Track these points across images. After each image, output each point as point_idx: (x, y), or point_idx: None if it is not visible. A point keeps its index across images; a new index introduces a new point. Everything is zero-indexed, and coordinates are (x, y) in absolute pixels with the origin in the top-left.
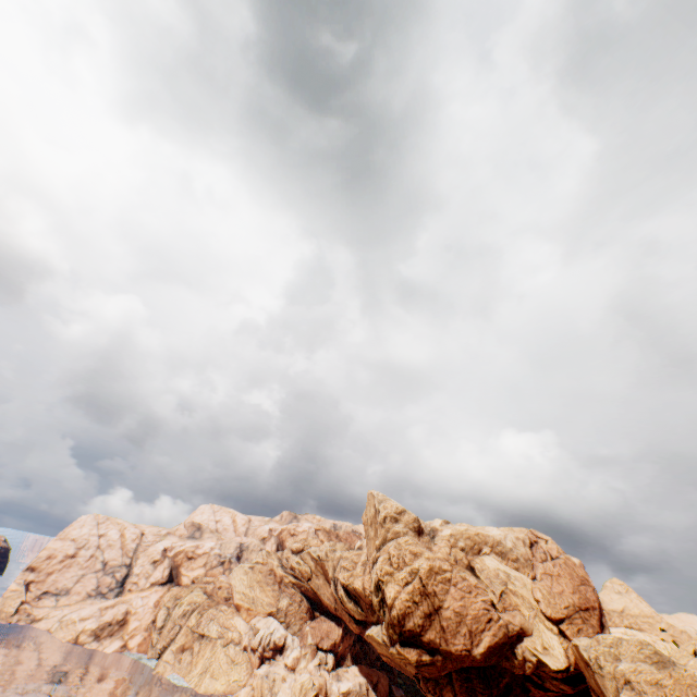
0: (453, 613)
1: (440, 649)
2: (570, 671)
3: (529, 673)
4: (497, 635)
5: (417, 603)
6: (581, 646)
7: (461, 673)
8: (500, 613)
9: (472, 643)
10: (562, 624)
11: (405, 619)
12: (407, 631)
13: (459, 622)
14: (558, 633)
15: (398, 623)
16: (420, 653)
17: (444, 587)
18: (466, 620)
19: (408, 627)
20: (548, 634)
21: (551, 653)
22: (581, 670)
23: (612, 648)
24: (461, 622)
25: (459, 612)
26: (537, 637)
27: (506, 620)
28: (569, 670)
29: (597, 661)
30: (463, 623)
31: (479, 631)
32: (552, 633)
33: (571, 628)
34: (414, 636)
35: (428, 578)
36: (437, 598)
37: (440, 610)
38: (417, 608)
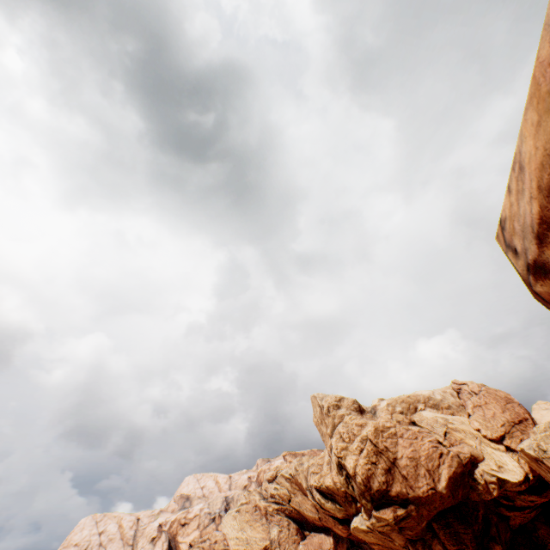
0: (408, 460)
1: (409, 498)
2: (530, 480)
3: (498, 498)
4: (452, 465)
5: (375, 463)
6: (525, 447)
7: (440, 521)
8: (448, 448)
9: (433, 480)
10: (505, 440)
11: (370, 481)
12: (376, 492)
13: (415, 466)
14: (505, 450)
15: (365, 488)
16: (394, 510)
17: (393, 441)
18: (421, 461)
19: (375, 488)
20: (497, 454)
21: (507, 469)
22: (539, 476)
23: (547, 431)
24: (417, 465)
25: (412, 457)
26: (489, 459)
27: (456, 451)
28: (528, 479)
29: (539, 447)
30: (419, 465)
31: (435, 467)
32: (500, 451)
33: (514, 441)
34: (383, 496)
35: (376, 438)
36: (390, 452)
37: (396, 461)
38: (376, 467)
